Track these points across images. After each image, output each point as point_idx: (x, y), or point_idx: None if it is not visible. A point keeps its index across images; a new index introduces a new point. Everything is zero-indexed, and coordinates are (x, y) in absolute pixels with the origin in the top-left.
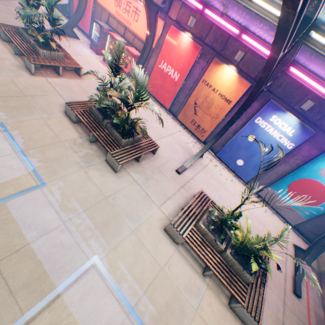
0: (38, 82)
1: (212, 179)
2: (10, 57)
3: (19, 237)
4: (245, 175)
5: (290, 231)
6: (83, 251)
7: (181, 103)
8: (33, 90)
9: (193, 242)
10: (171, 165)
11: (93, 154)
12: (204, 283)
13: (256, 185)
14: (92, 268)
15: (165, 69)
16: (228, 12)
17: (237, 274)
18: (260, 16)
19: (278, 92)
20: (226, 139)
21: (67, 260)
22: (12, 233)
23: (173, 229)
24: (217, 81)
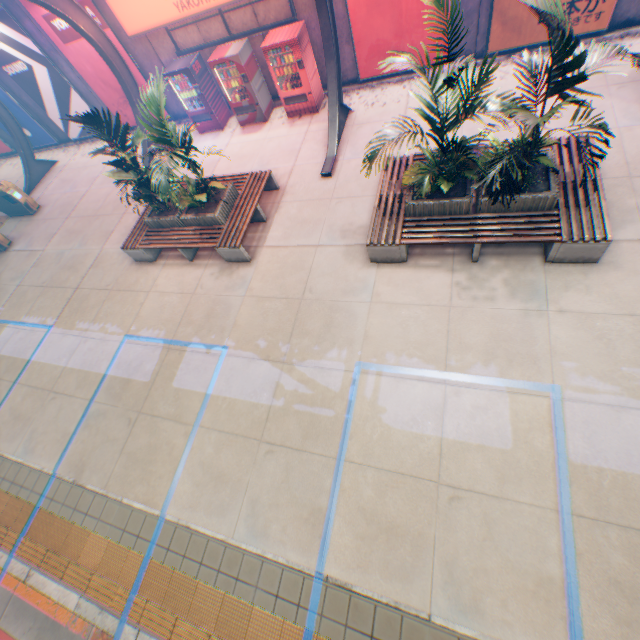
0: (269, 263)
1: None
2: (195, 272)
3: None
4: None
5: None
6: None
7: (473, 11)
8: (289, 281)
9: None
10: (638, 145)
11: (512, 276)
12: None
13: None
14: None
15: None
16: None
17: None
18: None
19: None
20: None
21: None
22: None
23: None
24: None
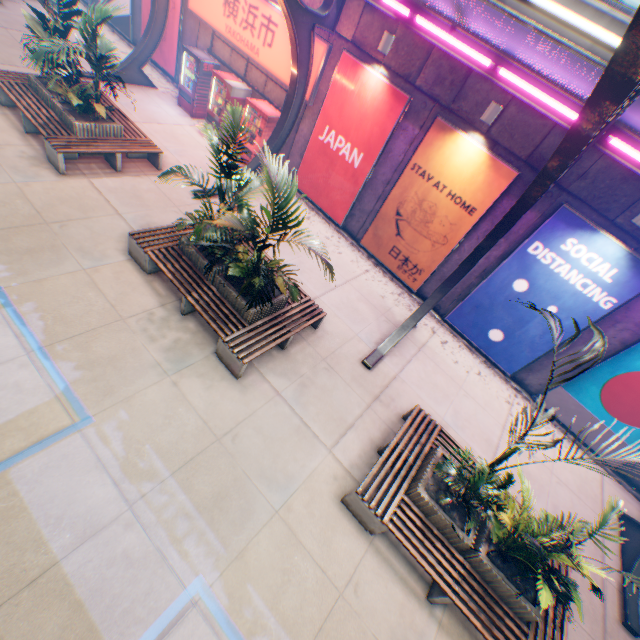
0: (74, 189)
1: (437, 374)
2: (16, 139)
3: (35, 550)
4: (507, 361)
5: (607, 480)
6: (172, 568)
7: (367, 213)
8: (63, 209)
9: (406, 534)
10: (352, 351)
11: (188, 341)
12: (433, 620)
13: (541, 407)
14: (191, 608)
15: (332, 143)
16: (465, 20)
17: (503, 602)
18: (548, 36)
19: (579, 188)
20: (466, 288)
21: (138, 595)
22: (22, 542)
23: (363, 504)
24: (444, 167)
